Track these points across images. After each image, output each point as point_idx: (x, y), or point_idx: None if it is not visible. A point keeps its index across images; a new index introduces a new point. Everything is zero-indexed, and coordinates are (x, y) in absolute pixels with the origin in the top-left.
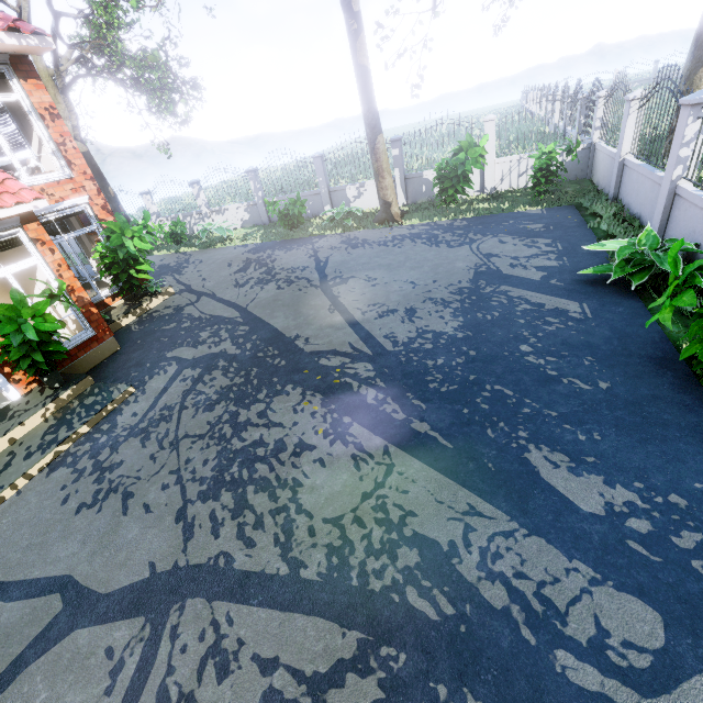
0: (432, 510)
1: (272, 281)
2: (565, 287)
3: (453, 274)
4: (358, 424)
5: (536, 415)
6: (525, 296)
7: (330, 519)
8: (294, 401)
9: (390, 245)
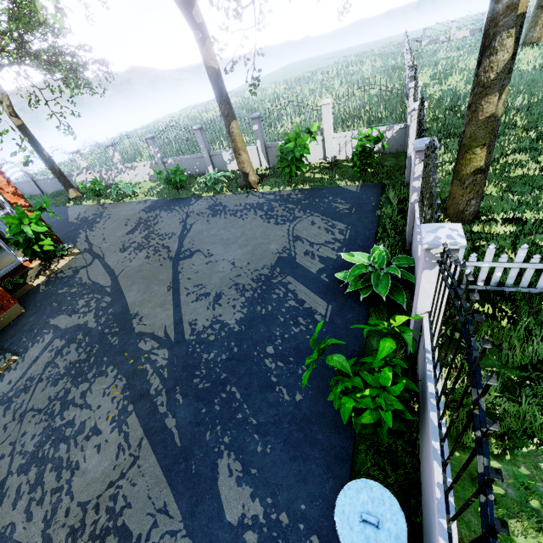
0: (142, 504)
1: (146, 248)
2: (327, 284)
3: (263, 257)
4: (135, 414)
5: (243, 422)
6: (297, 290)
7: (82, 502)
8: (107, 384)
9: (238, 216)
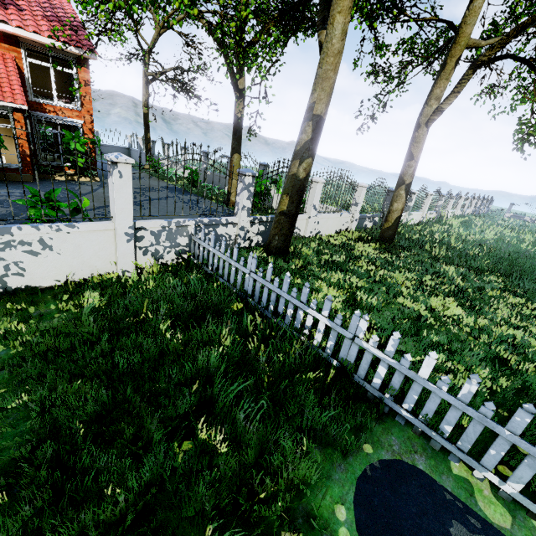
0: None
1: None
2: None
3: None
4: None
5: None
6: None
7: None
8: None
9: (194, 208)
